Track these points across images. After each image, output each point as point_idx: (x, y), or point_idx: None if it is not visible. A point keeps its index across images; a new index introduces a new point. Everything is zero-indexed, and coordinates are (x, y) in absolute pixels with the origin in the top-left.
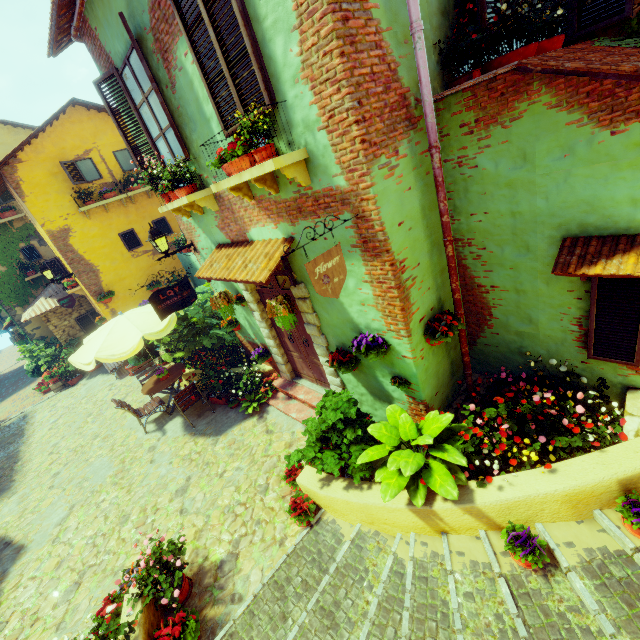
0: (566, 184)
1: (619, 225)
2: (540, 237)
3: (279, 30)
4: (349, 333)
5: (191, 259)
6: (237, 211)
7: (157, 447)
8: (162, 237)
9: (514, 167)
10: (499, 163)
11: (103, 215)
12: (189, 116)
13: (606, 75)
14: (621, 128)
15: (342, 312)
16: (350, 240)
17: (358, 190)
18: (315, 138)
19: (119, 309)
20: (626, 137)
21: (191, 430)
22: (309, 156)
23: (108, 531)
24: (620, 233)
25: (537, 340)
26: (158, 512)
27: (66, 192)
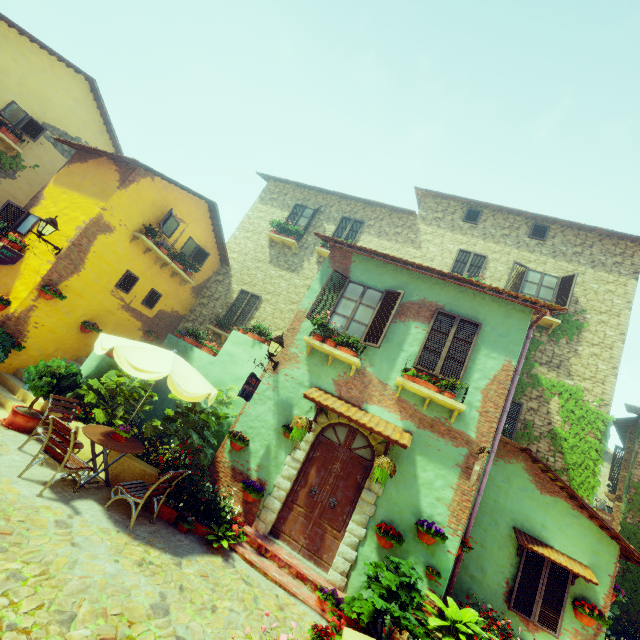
0: (521, 502)
1: (535, 533)
2: (503, 520)
3: (481, 373)
4: (407, 515)
5: (192, 352)
6: (371, 389)
7: (74, 526)
8: (282, 347)
9: (503, 480)
10: (497, 474)
11: (139, 251)
12: (387, 336)
13: (553, 473)
14: (543, 493)
15: (414, 497)
16: (457, 461)
17: (480, 444)
18: (471, 411)
19: (39, 312)
20: (544, 498)
21: (127, 529)
22: (461, 413)
23: (34, 627)
24: (535, 537)
25: (481, 586)
26: (136, 626)
27: (145, 217)
